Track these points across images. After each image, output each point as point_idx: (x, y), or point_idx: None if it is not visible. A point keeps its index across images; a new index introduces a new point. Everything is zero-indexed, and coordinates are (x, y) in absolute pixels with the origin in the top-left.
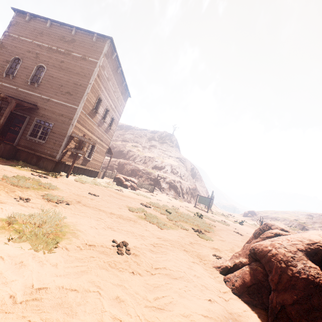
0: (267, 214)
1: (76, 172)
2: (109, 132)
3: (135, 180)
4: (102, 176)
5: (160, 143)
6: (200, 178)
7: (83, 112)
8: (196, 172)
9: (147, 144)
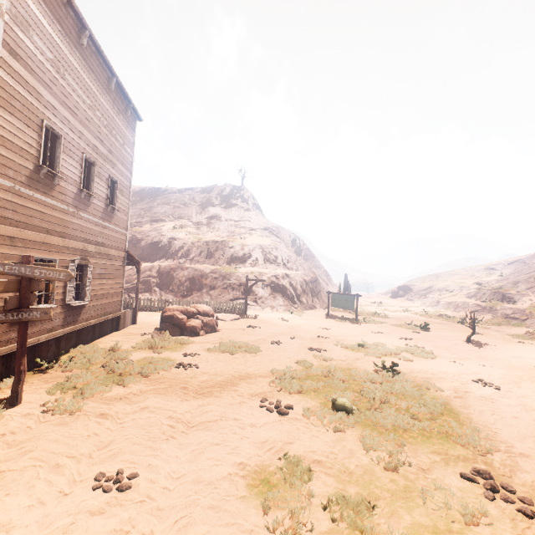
0: (426, 283)
1: (56, 349)
2: (116, 218)
3: (209, 309)
4: (131, 319)
5: (224, 208)
6: (311, 253)
7: (2, 183)
8: (301, 246)
9: (200, 216)
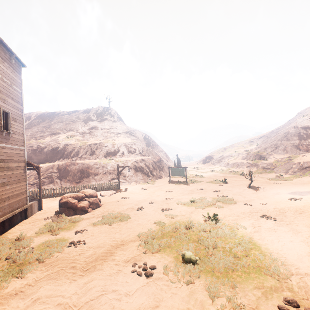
0: (220, 153)
1: None
2: (12, 139)
3: (93, 192)
4: (37, 207)
5: (99, 121)
6: (155, 143)
7: None
8: (149, 140)
9: (84, 128)
